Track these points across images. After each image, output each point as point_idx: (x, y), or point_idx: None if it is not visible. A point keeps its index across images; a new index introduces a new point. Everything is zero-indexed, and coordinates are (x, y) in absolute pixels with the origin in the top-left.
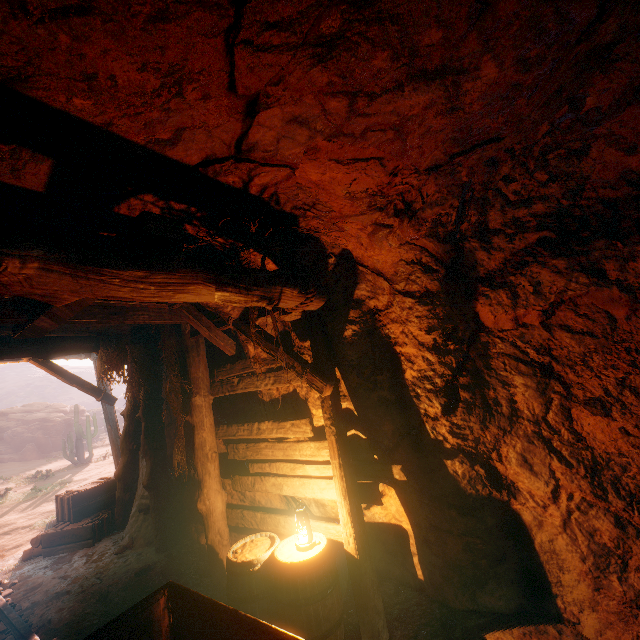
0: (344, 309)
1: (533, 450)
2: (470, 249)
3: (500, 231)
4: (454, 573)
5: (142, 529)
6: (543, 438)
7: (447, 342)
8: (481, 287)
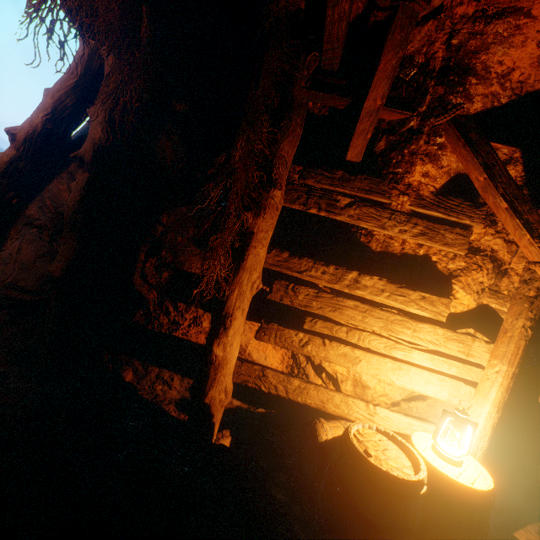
0: None
1: None
2: None
3: None
4: None
5: (1, 336)
6: None
7: None
8: None
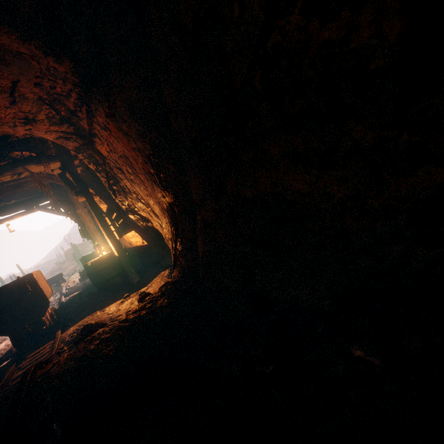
0: (71, 162)
1: (140, 204)
2: (77, 122)
3: (76, 110)
4: (158, 256)
5: None
6: (139, 199)
7: (98, 167)
8: (92, 138)
